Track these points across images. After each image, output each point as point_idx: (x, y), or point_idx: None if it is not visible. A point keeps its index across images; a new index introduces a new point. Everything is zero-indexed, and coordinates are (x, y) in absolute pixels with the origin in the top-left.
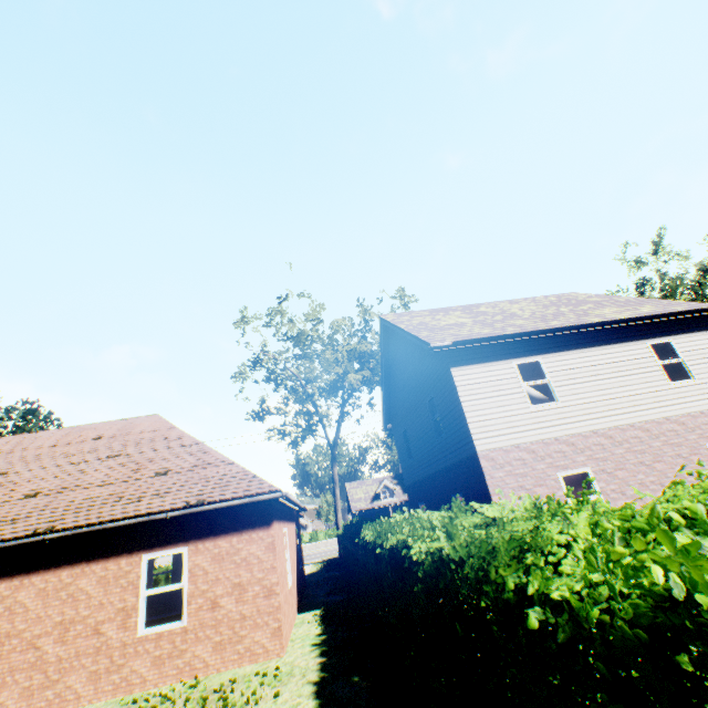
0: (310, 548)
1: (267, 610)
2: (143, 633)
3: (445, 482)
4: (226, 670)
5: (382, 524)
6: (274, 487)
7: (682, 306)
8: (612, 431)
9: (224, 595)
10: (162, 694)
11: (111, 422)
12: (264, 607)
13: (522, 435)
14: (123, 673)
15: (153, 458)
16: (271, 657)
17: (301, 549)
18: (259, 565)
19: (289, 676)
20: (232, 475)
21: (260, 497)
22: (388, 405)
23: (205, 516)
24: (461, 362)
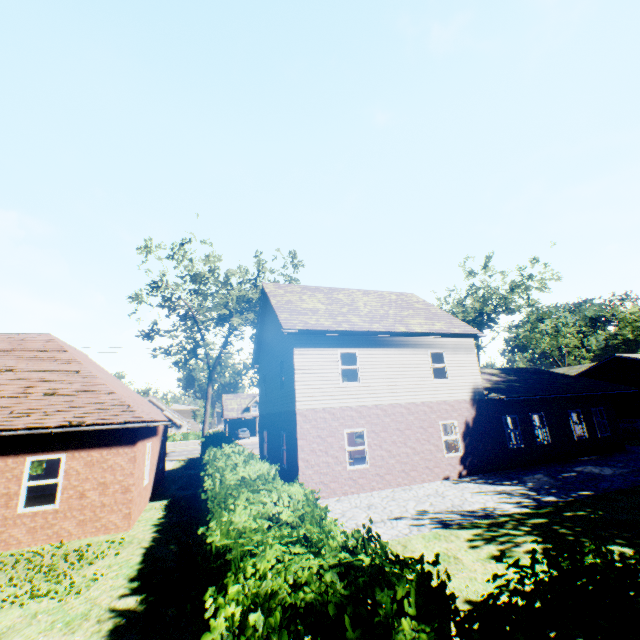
0: (180, 445)
1: (122, 501)
2: (22, 511)
3: (279, 422)
4: (85, 538)
5: (214, 454)
6: (143, 418)
7: (459, 329)
8: (387, 407)
9: (91, 489)
10: (34, 551)
11: (2, 334)
12: (121, 499)
13: (330, 402)
14: (3, 536)
15: (43, 378)
16: (121, 531)
17: (165, 453)
18: (122, 471)
19: (130, 543)
20: (111, 403)
21: (130, 425)
22: (259, 351)
23: (83, 433)
24: (303, 344)
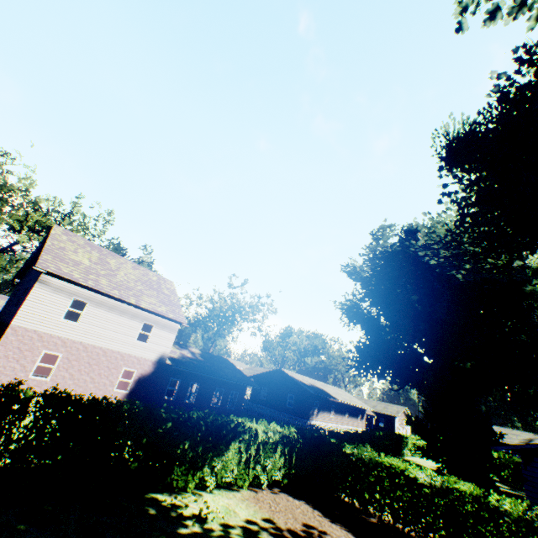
0: None
1: None
2: None
3: None
4: None
5: None
6: None
7: (175, 316)
8: (90, 346)
9: None
10: None
11: None
12: None
13: (45, 328)
14: None
15: None
16: None
17: None
18: None
19: None
20: None
21: None
22: (27, 270)
23: None
24: (47, 282)
